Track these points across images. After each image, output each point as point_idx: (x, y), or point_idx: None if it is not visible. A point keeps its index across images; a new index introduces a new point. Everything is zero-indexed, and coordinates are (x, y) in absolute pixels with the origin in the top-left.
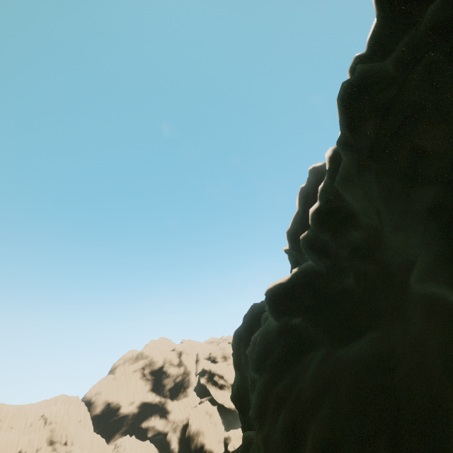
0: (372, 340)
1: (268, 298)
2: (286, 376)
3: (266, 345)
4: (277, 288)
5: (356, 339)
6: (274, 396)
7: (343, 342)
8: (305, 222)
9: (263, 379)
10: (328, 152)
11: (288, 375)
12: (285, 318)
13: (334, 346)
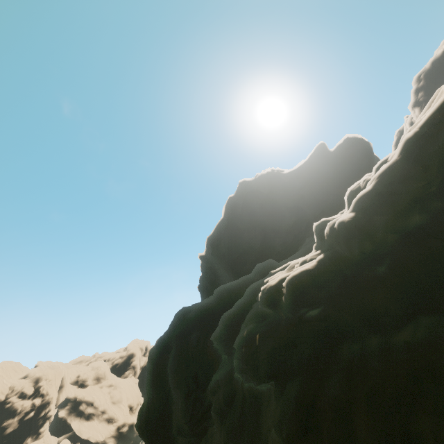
0: (438, 322)
1: (293, 286)
2: (332, 376)
3: (279, 344)
4: (303, 275)
5: (406, 324)
6: (331, 402)
7: (393, 329)
8: (232, 229)
9: (299, 383)
10: (410, 133)
11: (334, 373)
12: (303, 310)
13: (385, 334)
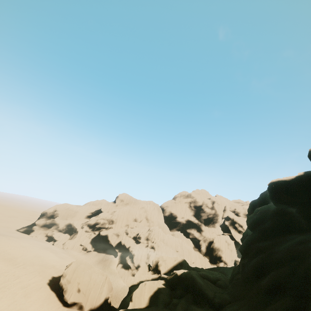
0: None
1: (270, 188)
2: (268, 240)
3: (262, 217)
4: (279, 183)
5: None
6: (256, 247)
7: None
8: None
9: (252, 235)
10: None
11: (270, 240)
12: (282, 205)
13: None
